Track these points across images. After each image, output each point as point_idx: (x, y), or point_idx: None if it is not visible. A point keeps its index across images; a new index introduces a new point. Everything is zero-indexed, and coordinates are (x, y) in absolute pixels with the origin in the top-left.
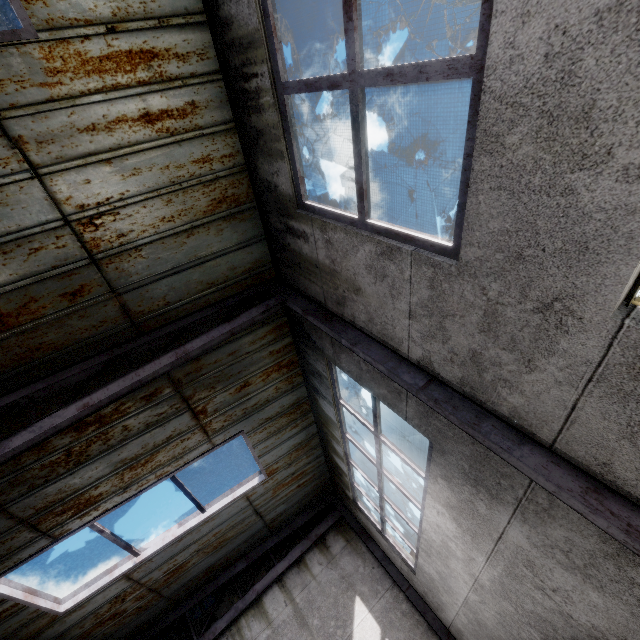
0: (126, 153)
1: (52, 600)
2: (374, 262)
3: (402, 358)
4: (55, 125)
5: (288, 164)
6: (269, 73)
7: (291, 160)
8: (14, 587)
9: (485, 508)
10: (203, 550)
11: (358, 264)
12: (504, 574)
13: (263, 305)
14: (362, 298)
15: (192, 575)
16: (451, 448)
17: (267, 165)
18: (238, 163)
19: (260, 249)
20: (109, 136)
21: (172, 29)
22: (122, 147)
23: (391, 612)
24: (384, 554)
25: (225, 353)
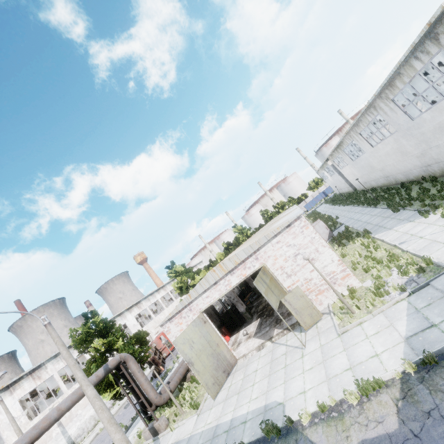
0: None
1: None
2: None
3: None
4: None
5: None
6: None
7: None
8: None
9: None
10: None
11: None
12: None
13: None
14: None
15: None
16: None
17: None
18: None
19: None
20: None
21: None
22: None
23: (424, 101)
24: (425, 93)
25: None
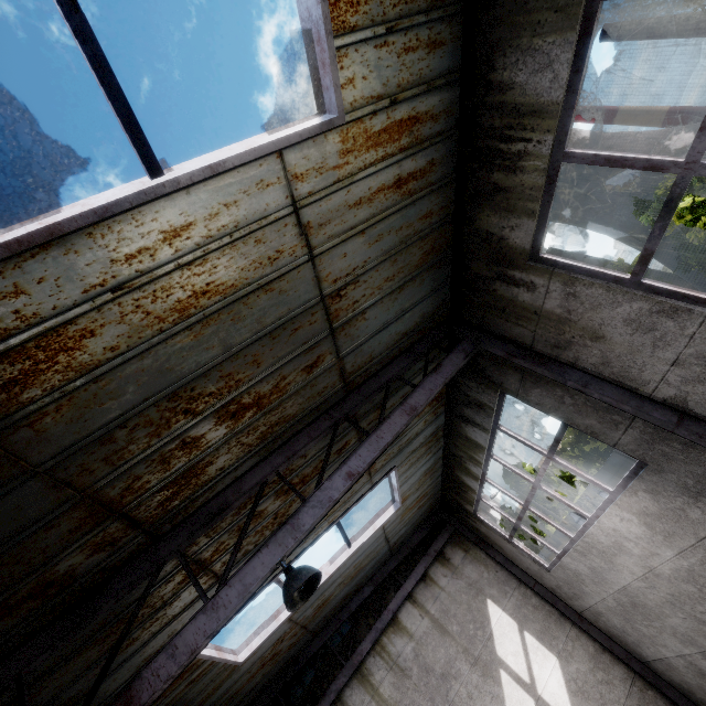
0: (376, 221)
1: (231, 653)
2: (641, 317)
3: (641, 396)
4: (334, 205)
5: (535, 222)
6: (552, 142)
7: (539, 218)
8: (209, 648)
9: (700, 514)
10: (343, 582)
11: (612, 317)
12: (698, 563)
13: (459, 350)
14: (602, 345)
15: (331, 606)
16: (675, 468)
17: (497, 219)
18: (449, 213)
19: (444, 292)
20: (368, 207)
21: (434, 91)
22: (374, 216)
23: (523, 608)
24: (505, 558)
25: (399, 397)
